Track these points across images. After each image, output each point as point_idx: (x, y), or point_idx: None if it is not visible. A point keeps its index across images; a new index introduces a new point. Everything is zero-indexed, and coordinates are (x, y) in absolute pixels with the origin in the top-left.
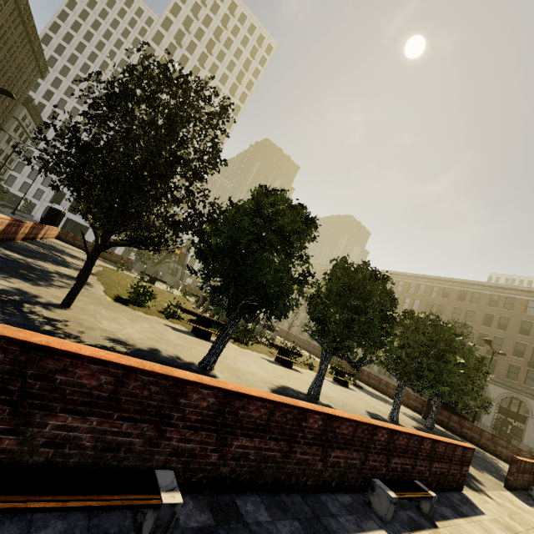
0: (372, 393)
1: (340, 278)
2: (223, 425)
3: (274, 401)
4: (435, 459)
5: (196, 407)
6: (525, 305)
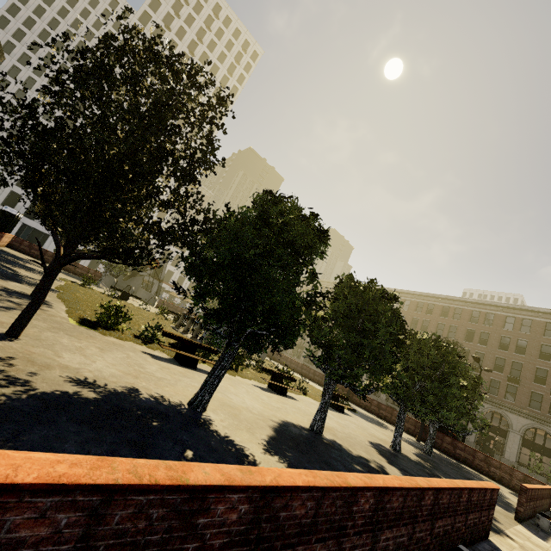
0: (366, 416)
1: (348, 298)
2: (258, 540)
3: (323, 488)
4: (470, 510)
5: (221, 525)
6: (503, 321)
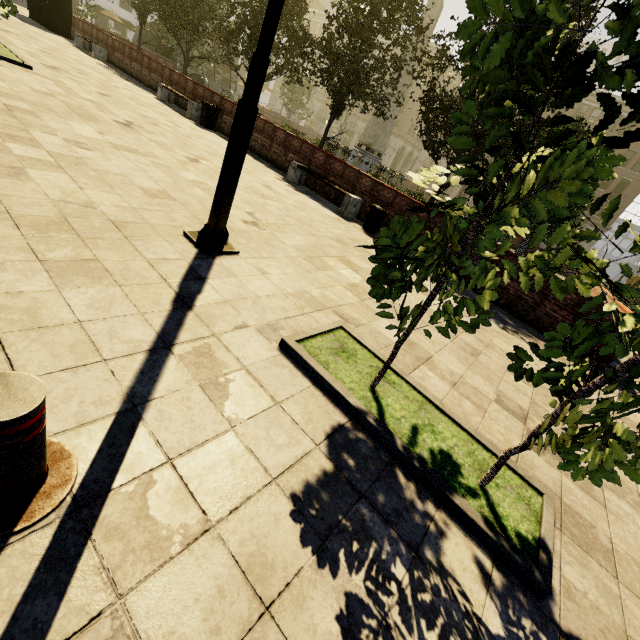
0: None
1: None
2: None
3: None
4: None
5: None
6: None
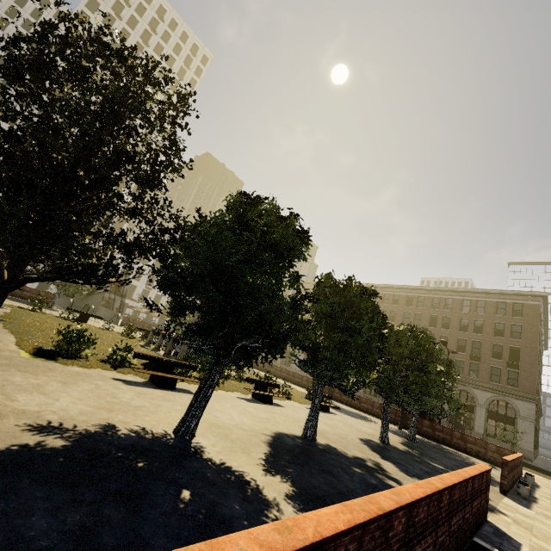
0: (349, 411)
1: (330, 297)
2: None
3: (363, 524)
4: (474, 497)
5: None
6: (461, 304)
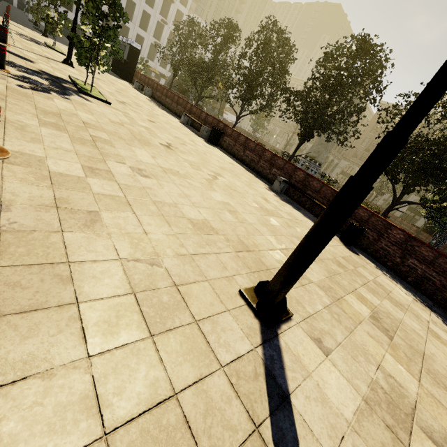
0: None
1: None
2: None
3: None
4: None
5: None
6: None
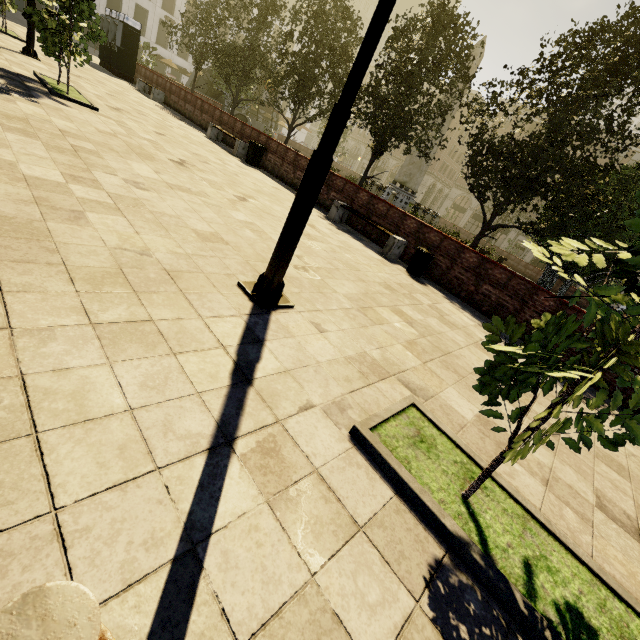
0: None
1: None
2: None
3: None
4: None
5: None
6: None
